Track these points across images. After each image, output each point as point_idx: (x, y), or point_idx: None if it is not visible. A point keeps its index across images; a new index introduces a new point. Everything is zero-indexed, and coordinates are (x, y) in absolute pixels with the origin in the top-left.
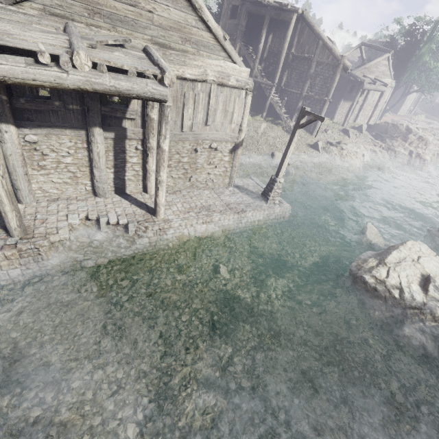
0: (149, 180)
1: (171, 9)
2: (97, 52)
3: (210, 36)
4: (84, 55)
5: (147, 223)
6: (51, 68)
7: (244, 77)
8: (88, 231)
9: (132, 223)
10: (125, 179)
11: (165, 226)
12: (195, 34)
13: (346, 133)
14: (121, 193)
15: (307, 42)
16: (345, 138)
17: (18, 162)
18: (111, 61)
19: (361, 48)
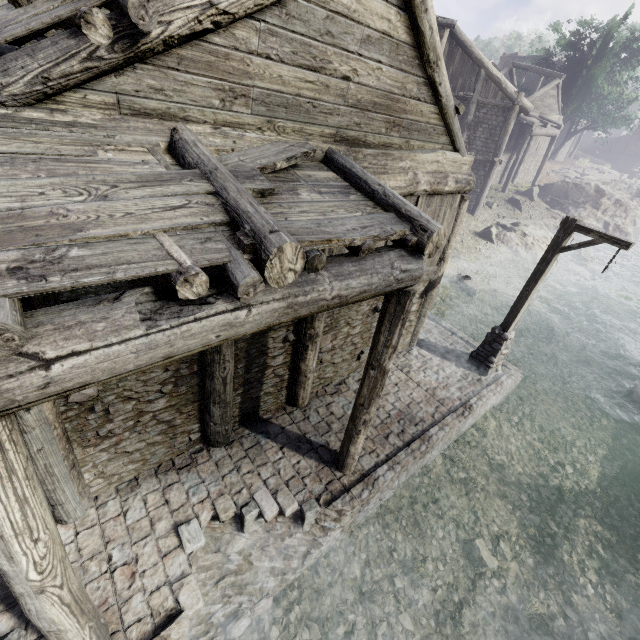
0: (302, 387)
1: (384, 68)
2: (278, 208)
3: (433, 109)
4: (291, 251)
5: (339, 500)
6: (210, 309)
7: (464, 173)
8: (213, 536)
9: (312, 510)
10: (260, 395)
11: (371, 495)
12: (410, 111)
13: (514, 204)
14: (250, 421)
15: (460, 72)
16: (516, 214)
17: (57, 455)
18: (333, 237)
19: (512, 71)
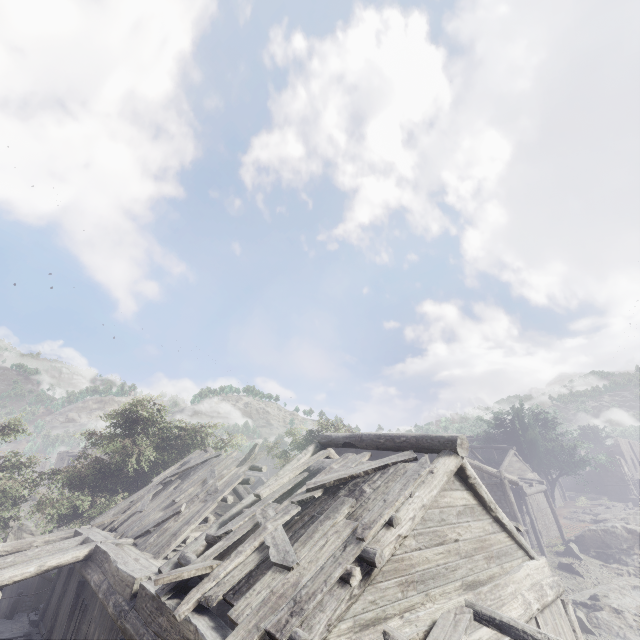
0: None
1: (471, 524)
2: None
3: (504, 535)
4: None
5: None
6: None
7: (548, 575)
8: None
9: None
10: None
11: None
12: (493, 543)
13: (568, 570)
14: None
15: None
16: (580, 581)
17: None
18: None
19: (472, 450)
